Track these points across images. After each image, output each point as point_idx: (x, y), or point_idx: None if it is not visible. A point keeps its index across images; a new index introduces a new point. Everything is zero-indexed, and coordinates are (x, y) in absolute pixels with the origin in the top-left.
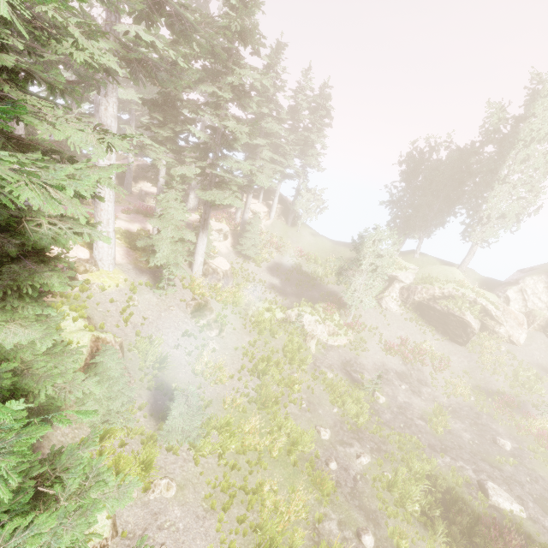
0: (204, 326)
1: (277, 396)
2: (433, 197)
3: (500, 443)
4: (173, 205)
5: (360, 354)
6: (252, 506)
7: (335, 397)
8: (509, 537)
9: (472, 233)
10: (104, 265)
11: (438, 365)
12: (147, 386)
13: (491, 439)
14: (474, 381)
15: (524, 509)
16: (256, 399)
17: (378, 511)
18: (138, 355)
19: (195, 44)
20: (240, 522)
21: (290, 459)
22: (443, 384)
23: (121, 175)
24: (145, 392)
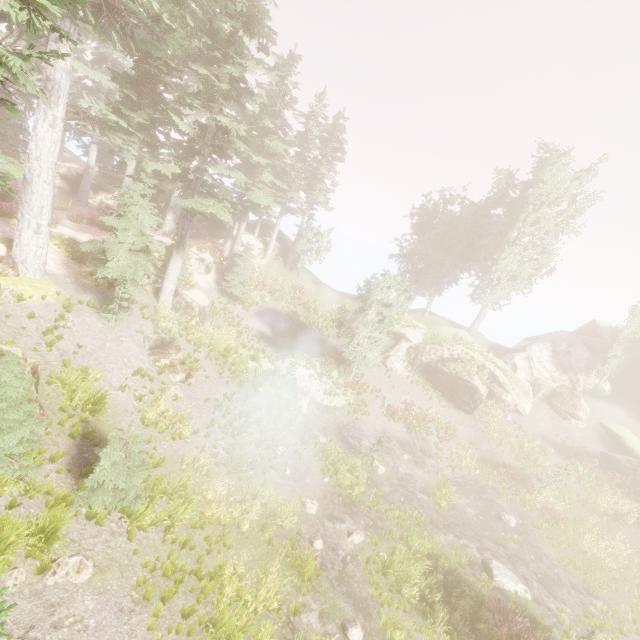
0: (165, 367)
1: (255, 458)
2: (446, 252)
3: (505, 519)
4: (138, 204)
5: (359, 418)
6: (205, 595)
7: (327, 464)
8: (515, 620)
9: (483, 294)
10: (28, 269)
11: (444, 434)
12: (70, 432)
13: (496, 515)
14: (480, 453)
15: (529, 589)
16: (226, 460)
17: (370, 599)
18: (61, 391)
19: (189, 16)
20: (185, 617)
21: (265, 536)
22: (449, 455)
23: (75, 179)
24: (66, 440)
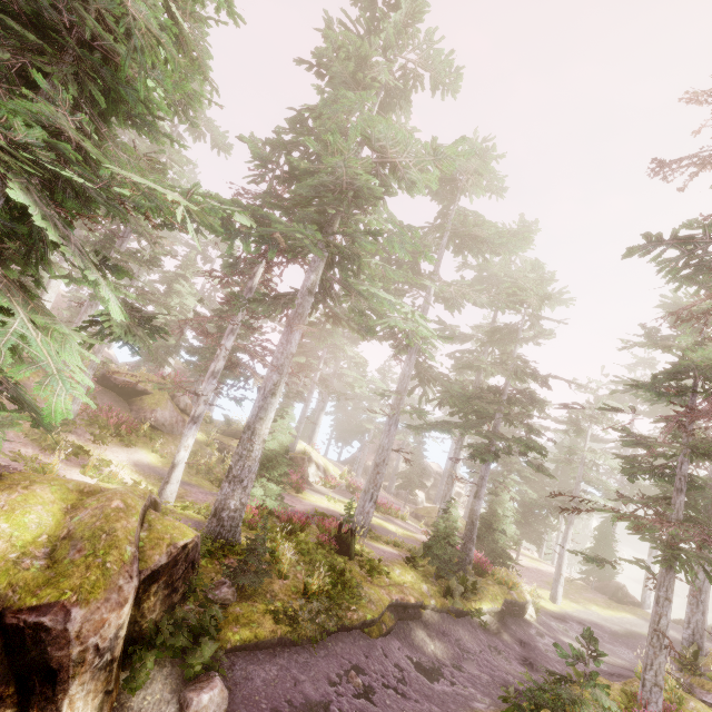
0: None
1: None
2: None
3: None
4: None
5: None
6: None
7: None
8: None
9: None
10: None
11: None
12: None
13: None
14: None
15: None
16: None
17: None
18: None
19: None
20: None
21: None
22: None
23: None
24: None
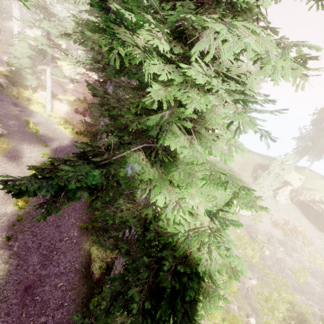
0: None
1: None
2: None
3: None
4: None
5: (257, 223)
6: None
7: (240, 244)
8: None
9: None
10: None
11: (307, 242)
12: None
13: None
14: None
15: None
16: None
17: (258, 309)
18: None
19: None
20: None
21: None
22: (308, 254)
23: None
24: None
